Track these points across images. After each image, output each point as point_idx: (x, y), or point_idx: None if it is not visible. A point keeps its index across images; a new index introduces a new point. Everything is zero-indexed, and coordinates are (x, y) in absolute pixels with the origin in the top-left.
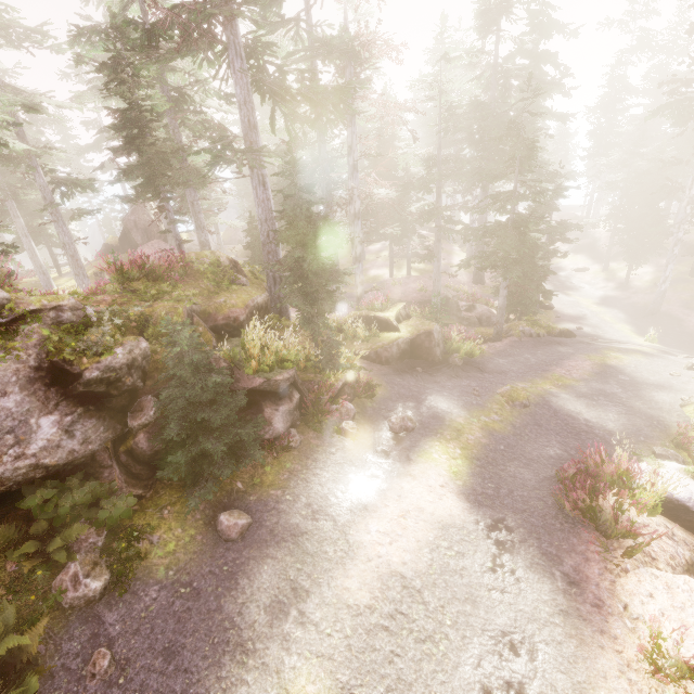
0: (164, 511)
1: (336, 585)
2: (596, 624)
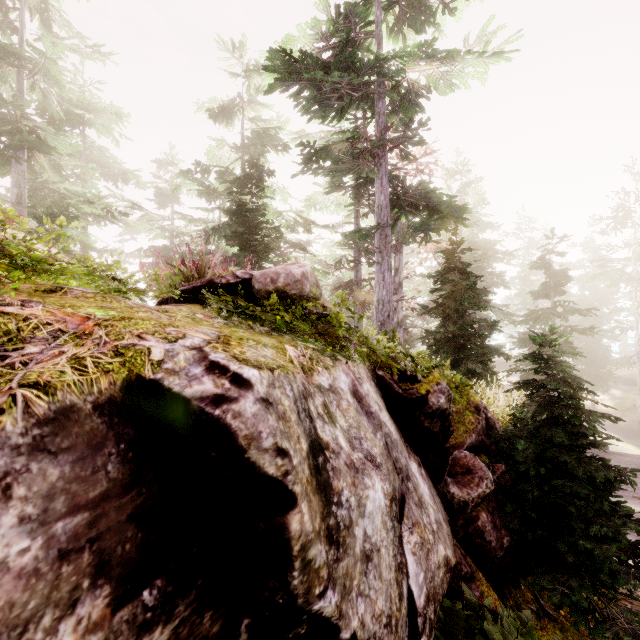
0: None
1: None
2: None
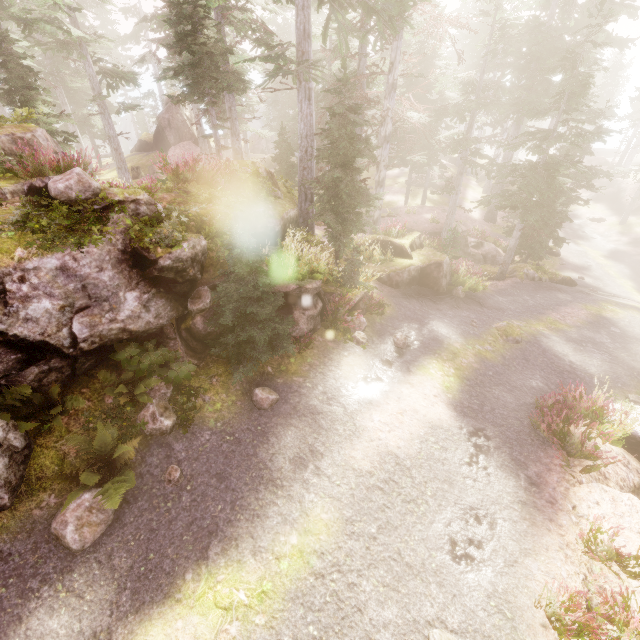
0: (213, 379)
1: (345, 453)
2: (548, 514)
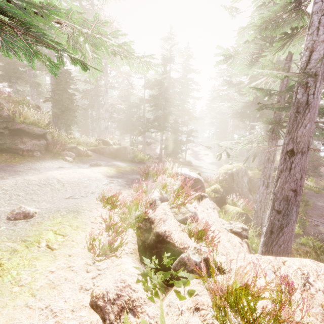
0: None
1: (24, 177)
2: (128, 188)
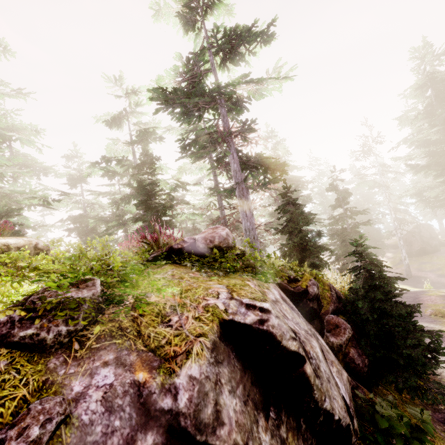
0: None
1: None
2: None
